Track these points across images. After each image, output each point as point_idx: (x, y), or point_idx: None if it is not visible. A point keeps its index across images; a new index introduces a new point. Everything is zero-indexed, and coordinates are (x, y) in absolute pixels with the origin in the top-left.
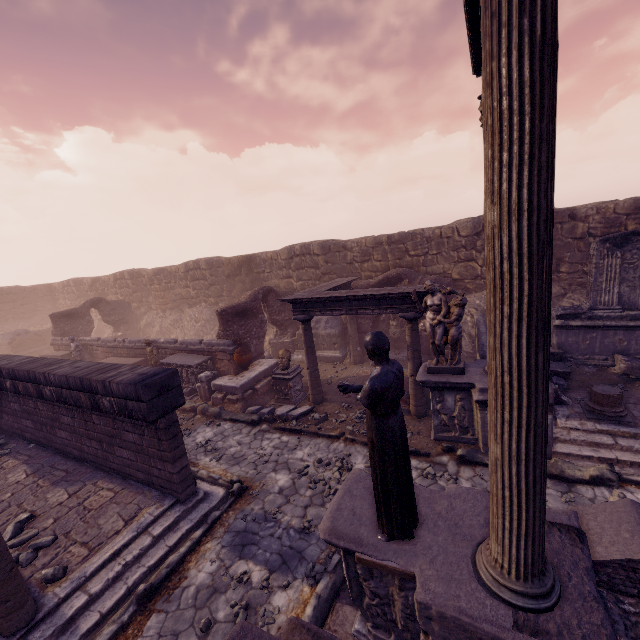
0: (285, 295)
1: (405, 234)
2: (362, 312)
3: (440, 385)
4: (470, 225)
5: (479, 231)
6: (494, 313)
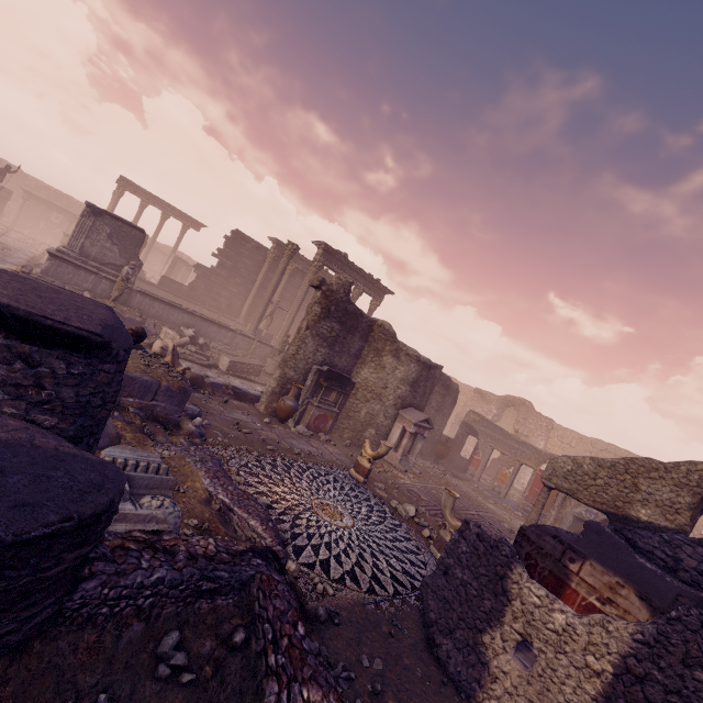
0: None
1: (65, 194)
2: (55, 211)
3: None
4: None
5: None
6: None
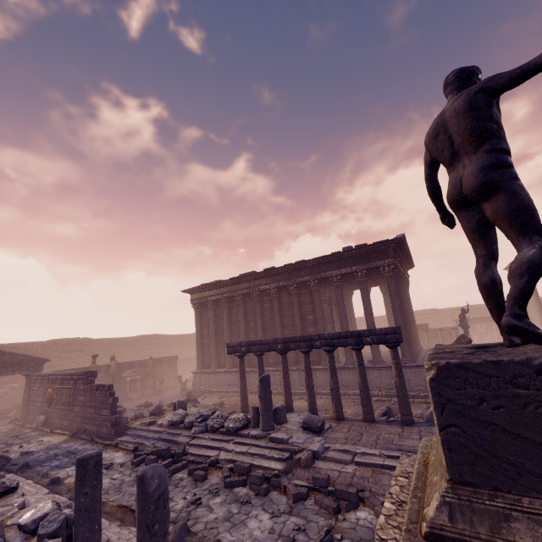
0: None
1: (470, 306)
2: (482, 322)
3: None
4: None
5: None
6: (535, 303)
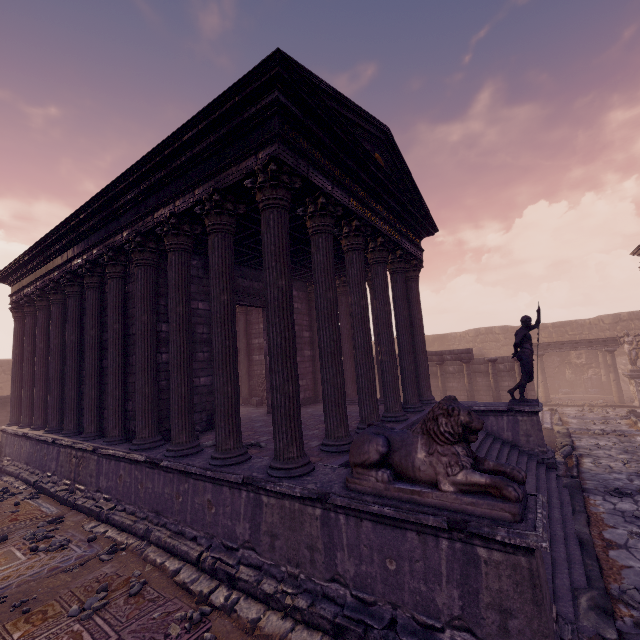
0: (488, 354)
1: (564, 322)
2: (580, 349)
3: (639, 376)
4: (610, 318)
5: (617, 321)
6: None
